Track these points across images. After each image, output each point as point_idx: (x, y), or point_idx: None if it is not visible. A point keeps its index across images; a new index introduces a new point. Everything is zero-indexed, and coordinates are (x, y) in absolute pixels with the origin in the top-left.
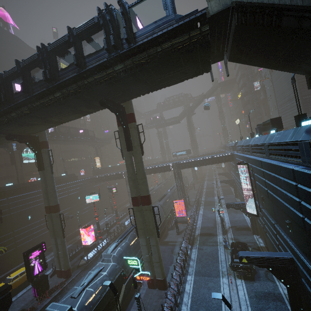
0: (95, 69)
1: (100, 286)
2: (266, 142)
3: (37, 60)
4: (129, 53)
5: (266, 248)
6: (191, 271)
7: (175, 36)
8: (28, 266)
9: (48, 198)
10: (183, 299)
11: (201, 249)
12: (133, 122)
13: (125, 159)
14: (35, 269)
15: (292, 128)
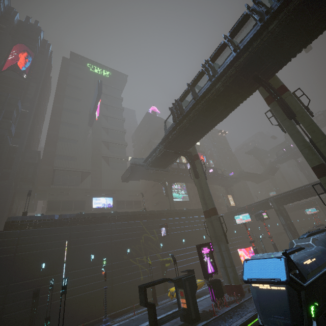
0: (250, 42)
1: (312, 257)
2: None
3: (200, 75)
4: (283, 5)
5: None
6: None
7: None
8: (202, 259)
9: (205, 203)
10: None
11: None
12: (287, 91)
13: (288, 129)
14: (208, 267)
15: None
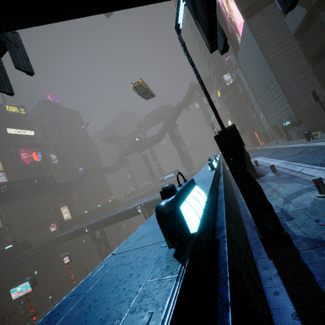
0: None
1: None
2: None
3: None
4: None
5: None
6: None
7: None
8: None
9: None
10: None
11: None
12: None
13: None
14: None
15: (281, 125)
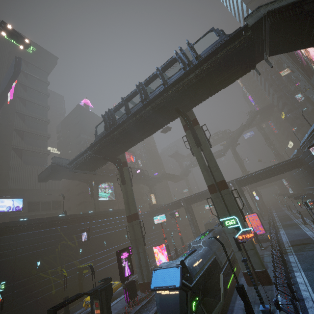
0: (175, 82)
1: (200, 258)
2: None
3: (134, 93)
4: (198, 64)
5: None
6: (296, 269)
7: (228, 45)
8: (121, 265)
9: (129, 209)
10: (299, 287)
11: (301, 254)
12: (198, 124)
13: (196, 154)
14: (125, 271)
15: None
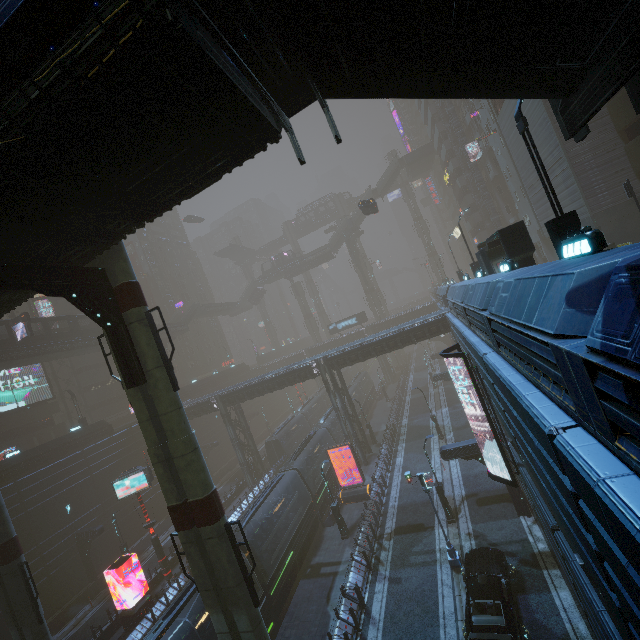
0: None
1: None
2: (484, 307)
3: None
4: None
5: (553, 555)
6: None
7: (64, 34)
8: None
9: None
10: None
11: (397, 580)
12: (133, 308)
13: (134, 407)
14: None
15: None
